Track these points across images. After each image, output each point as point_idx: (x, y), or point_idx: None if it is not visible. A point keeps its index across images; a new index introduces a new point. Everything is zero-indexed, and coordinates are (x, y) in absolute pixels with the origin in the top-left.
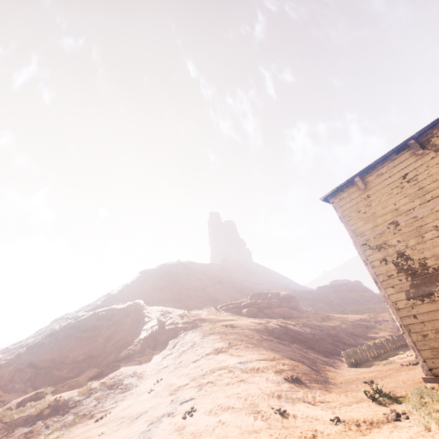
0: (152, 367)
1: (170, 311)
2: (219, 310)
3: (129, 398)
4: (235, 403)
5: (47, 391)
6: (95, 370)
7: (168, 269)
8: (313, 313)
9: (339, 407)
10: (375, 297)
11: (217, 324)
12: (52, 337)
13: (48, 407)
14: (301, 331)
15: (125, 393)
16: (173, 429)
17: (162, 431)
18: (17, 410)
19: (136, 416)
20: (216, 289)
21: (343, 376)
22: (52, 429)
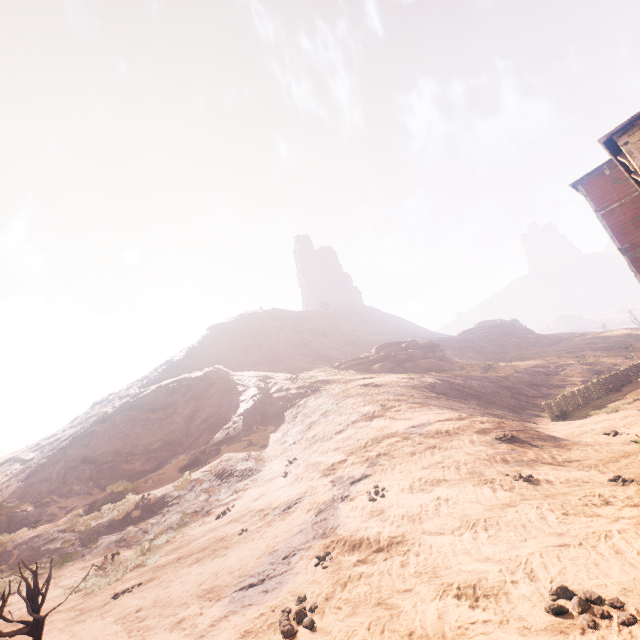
0: (272, 446)
1: (270, 376)
2: (337, 369)
3: (255, 487)
4: (445, 475)
5: (125, 489)
6: (184, 458)
7: (250, 322)
8: (466, 364)
9: (603, 465)
10: (542, 338)
11: (350, 384)
12: (106, 423)
13: (136, 509)
14: (468, 385)
15: (245, 481)
16: (366, 514)
17: (348, 519)
18: (91, 516)
19: (285, 505)
20: (322, 344)
21: (556, 432)
22: (154, 533)
